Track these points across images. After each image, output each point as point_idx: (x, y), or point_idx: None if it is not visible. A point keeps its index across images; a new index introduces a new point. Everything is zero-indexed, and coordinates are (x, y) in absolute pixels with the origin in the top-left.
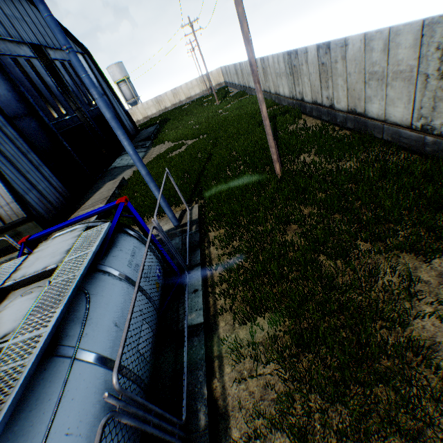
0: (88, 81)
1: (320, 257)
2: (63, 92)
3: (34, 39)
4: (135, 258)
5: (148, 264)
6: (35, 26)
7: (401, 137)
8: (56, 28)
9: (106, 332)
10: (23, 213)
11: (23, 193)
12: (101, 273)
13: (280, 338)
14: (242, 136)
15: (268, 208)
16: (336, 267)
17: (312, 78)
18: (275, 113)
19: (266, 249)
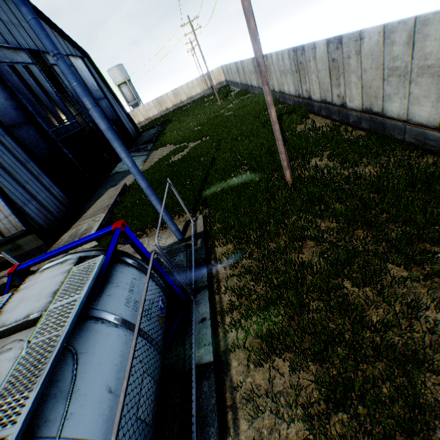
0: (79, 90)
1: (344, 283)
2: (64, 97)
3: (32, 44)
4: (134, 293)
5: (149, 297)
6: (33, 32)
7: (426, 139)
8: (41, 32)
9: (98, 404)
10: (22, 226)
11: (22, 205)
12: (93, 321)
13: (304, 387)
14: (247, 138)
15: (280, 221)
16: (367, 299)
17: (321, 75)
18: (281, 112)
19: (281, 271)
